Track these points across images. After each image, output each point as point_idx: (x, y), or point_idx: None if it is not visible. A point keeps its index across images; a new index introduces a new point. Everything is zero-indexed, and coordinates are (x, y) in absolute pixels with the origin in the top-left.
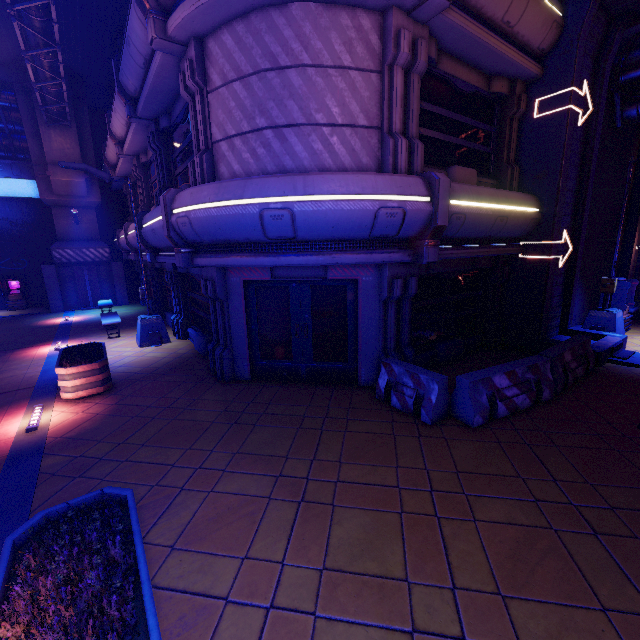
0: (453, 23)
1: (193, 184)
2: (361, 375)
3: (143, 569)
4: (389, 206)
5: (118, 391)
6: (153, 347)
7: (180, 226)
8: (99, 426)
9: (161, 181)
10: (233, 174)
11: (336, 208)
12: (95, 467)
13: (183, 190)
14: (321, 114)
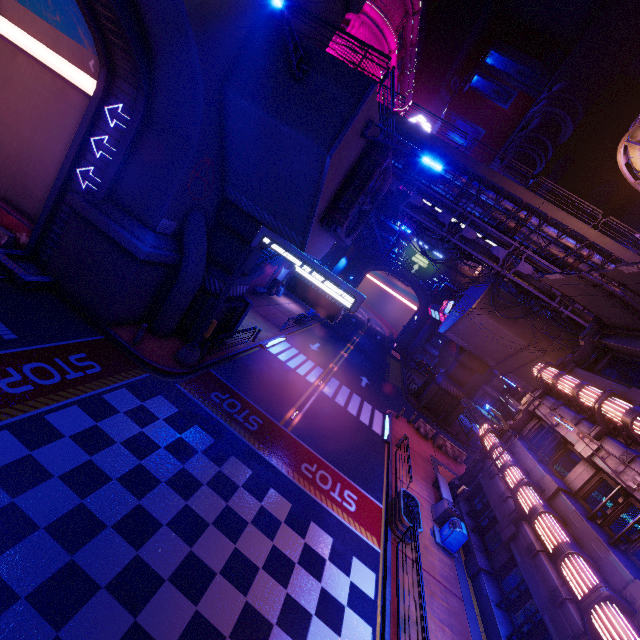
0: None
1: None
2: None
3: None
4: None
5: None
6: None
7: None
8: None
9: None
10: None
11: None
12: None
13: None
14: None
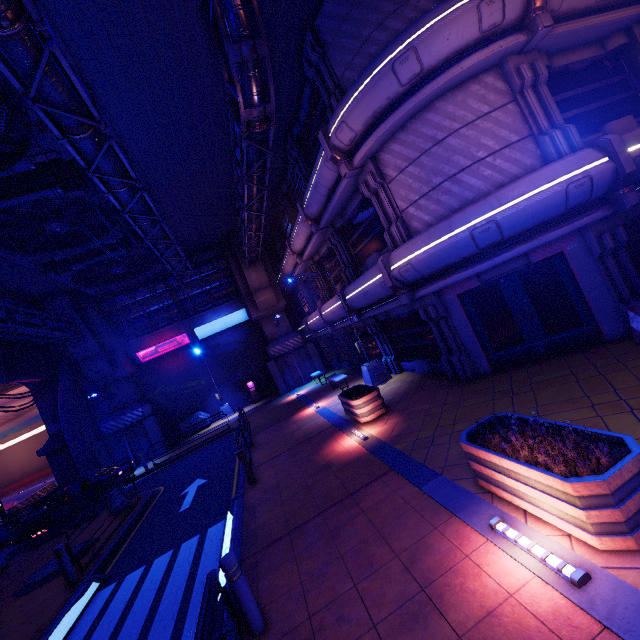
0: (556, 34)
1: (392, 246)
2: (605, 331)
3: (568, 425)
4: (575, 180)
5: (393, 410)
6: (383, 384)
7: (403, 274)
8: (407, 426)
9: (346, 262)
10: (425, 224)
11: (531, 203)
12: (435, 440)
13: (394, 251)
14: (481, 152)
